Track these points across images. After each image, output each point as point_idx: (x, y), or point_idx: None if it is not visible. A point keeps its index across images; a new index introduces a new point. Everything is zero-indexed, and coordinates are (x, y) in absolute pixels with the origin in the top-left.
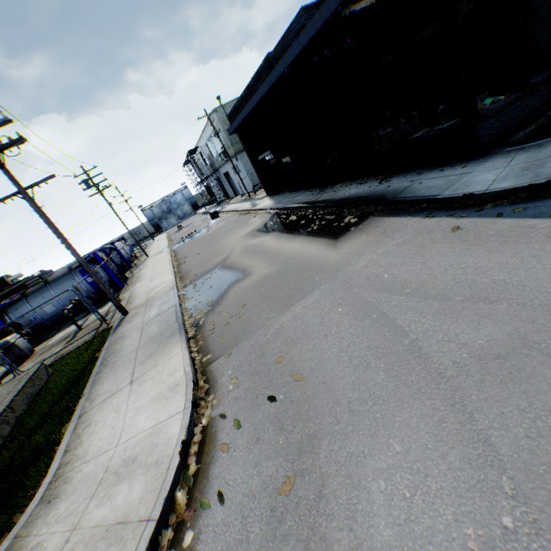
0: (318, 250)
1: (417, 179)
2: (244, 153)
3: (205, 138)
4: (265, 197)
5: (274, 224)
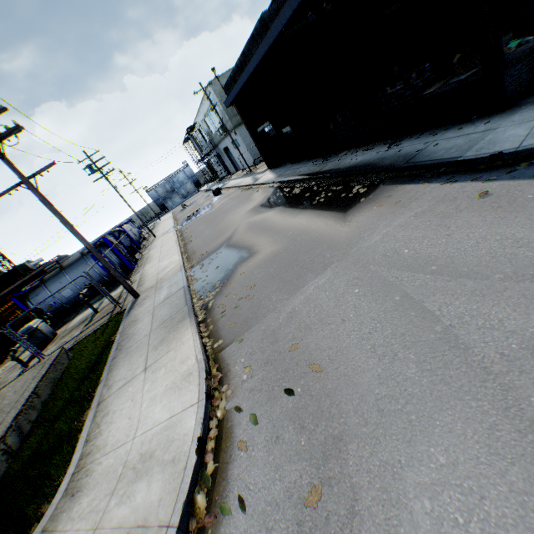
0: (327, 224)
1: (431, 140)
2: (242, 126)
3: (202, 113)
4: (266, 171)
5: (277, 198)
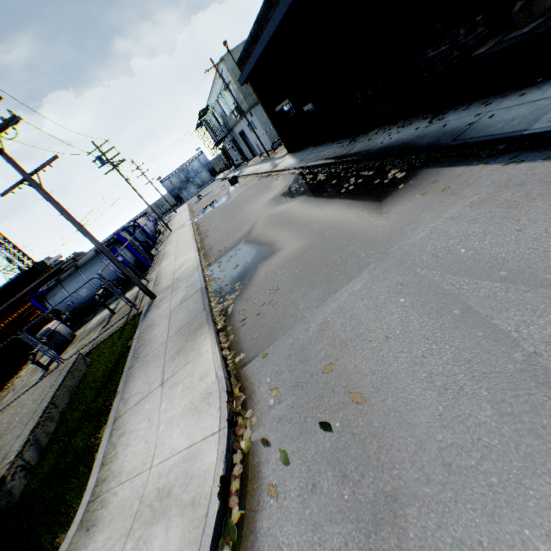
0: (359, 216)
1: (484, 112)
2: (258, 107)
3: (215, 94)
4: (286, 155)
5: (299, 186)
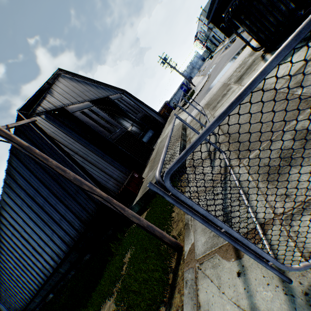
0: (228, 50)
1: None
2: None
3: (200, 26)
4: (227, 40)
5: (225, 49)
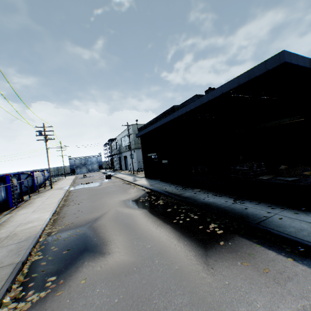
0: (187, 256)
1: (273, 212)
2: (139, 150)
3: (122, 135)
4: (143, 177)
5: (145, 201)
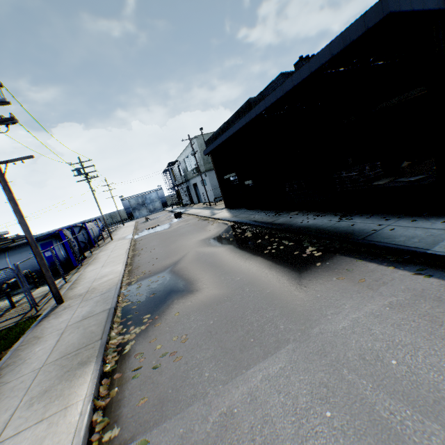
0: (279, 281)
1: (385, 224)
2: (212, 171)
3: (184, 155)
4: (223, 209)
5: (229, 236)
